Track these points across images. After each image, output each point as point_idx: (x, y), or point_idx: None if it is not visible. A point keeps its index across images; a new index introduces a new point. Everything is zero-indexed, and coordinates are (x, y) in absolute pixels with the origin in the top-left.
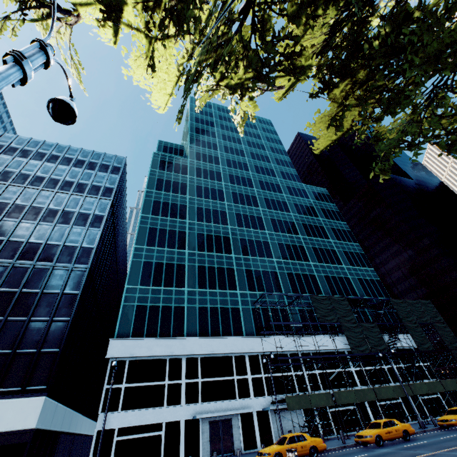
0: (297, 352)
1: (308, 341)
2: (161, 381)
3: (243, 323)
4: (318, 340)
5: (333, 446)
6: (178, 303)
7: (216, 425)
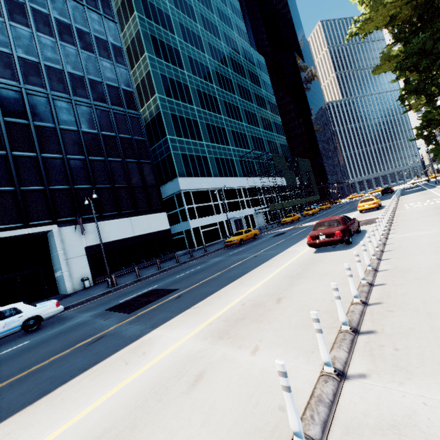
0: (260, 186)
1: (264, 181)
2: (210, 203)
3: (237, 169)
4: (267, 180)
5: None
6: (203, 153)
7: (236, 221)
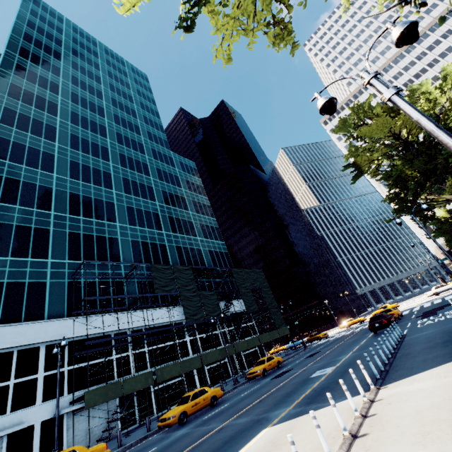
0: (125, 330)
1: (142, 316)
2: None
3: (48, 302)
4: (154, 314)
5: (132, 441)
6: None
7: None
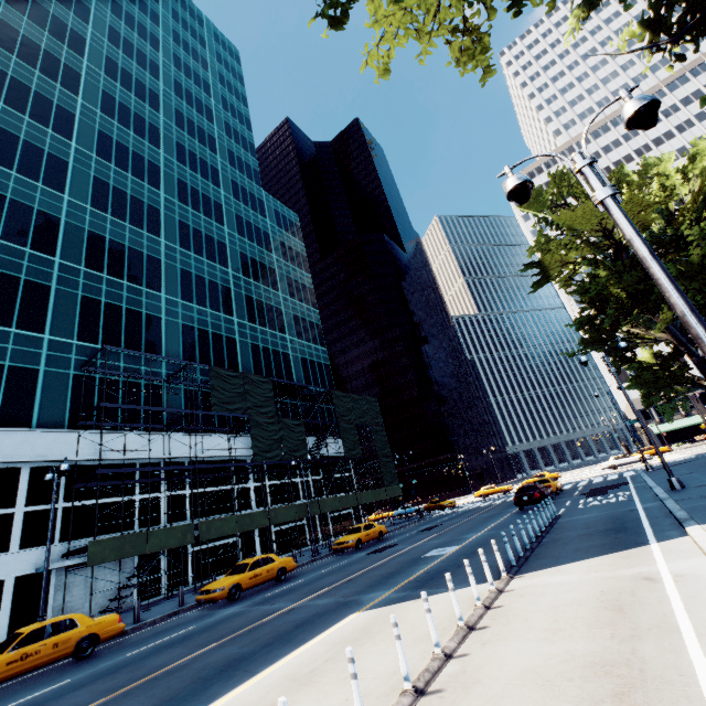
0: (159, 461)
1: (186, 443)
2: None
3: (40, 402)
4: (206, 442)
5: (156, 616)
6: None
7: None
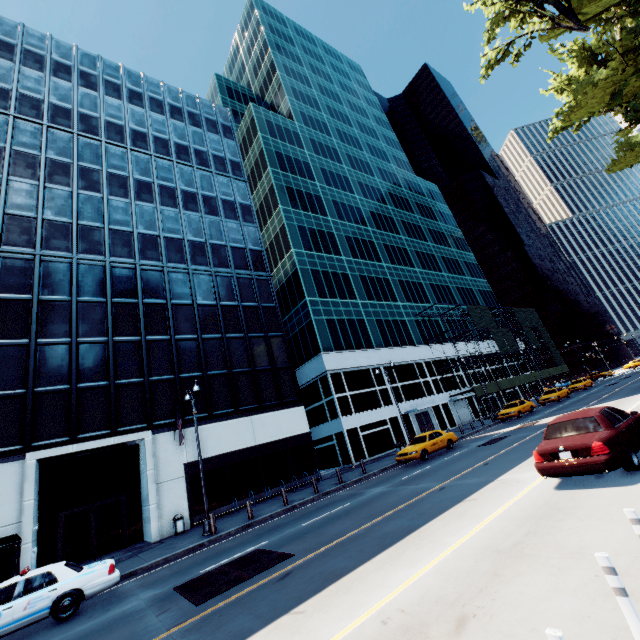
0: (454, 357)
1: (459, 347)
2: (373, 388)
3: (412, 333)
4: (465, 347)
5: None
6: (358, 316)
7: (419, 416)
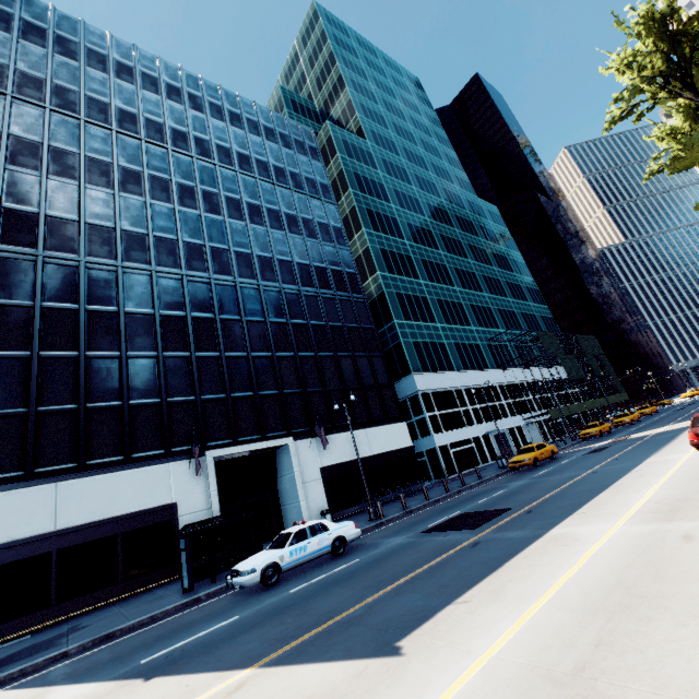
0: (523, 382)
1: (528, 373)
2: (457, 408)
3: (486, 358)
4: (533, 372)
5: None
6: (439, 339)
7: (498, 437)
